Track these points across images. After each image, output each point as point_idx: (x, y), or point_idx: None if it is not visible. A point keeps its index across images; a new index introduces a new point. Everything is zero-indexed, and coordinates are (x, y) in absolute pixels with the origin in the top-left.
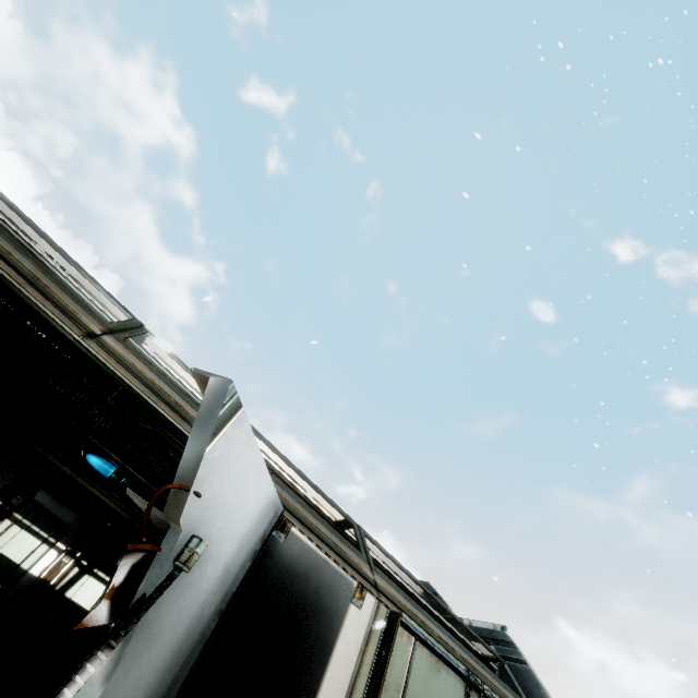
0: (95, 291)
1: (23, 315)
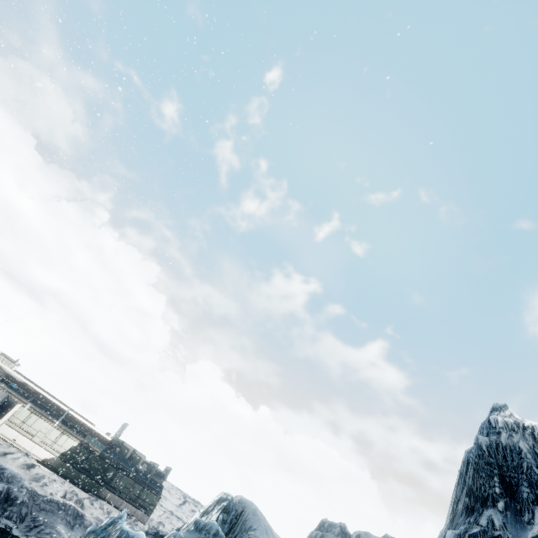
0: (4, 365)
1: None
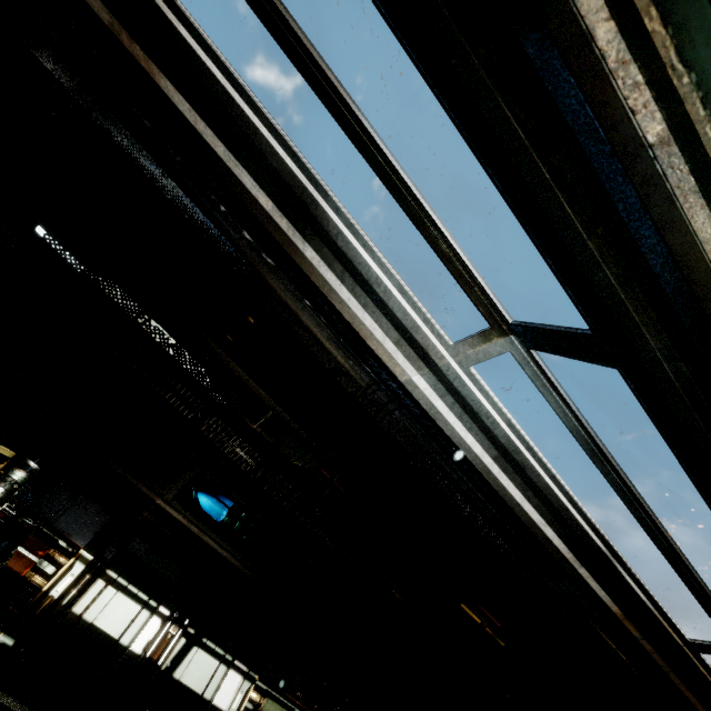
0: None
1: (147, 312)
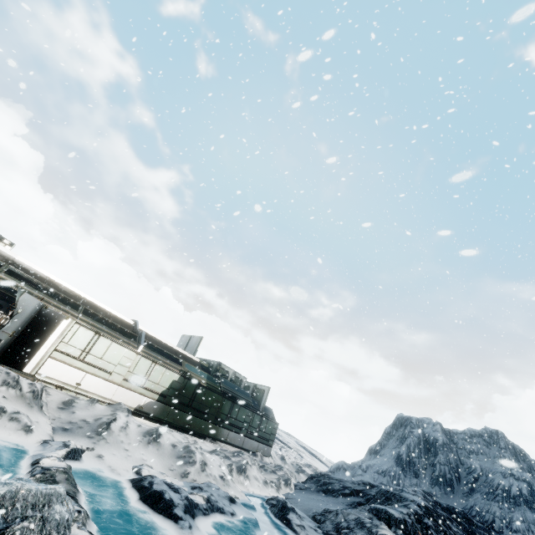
0: None
1: None
